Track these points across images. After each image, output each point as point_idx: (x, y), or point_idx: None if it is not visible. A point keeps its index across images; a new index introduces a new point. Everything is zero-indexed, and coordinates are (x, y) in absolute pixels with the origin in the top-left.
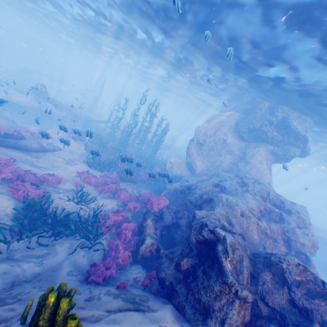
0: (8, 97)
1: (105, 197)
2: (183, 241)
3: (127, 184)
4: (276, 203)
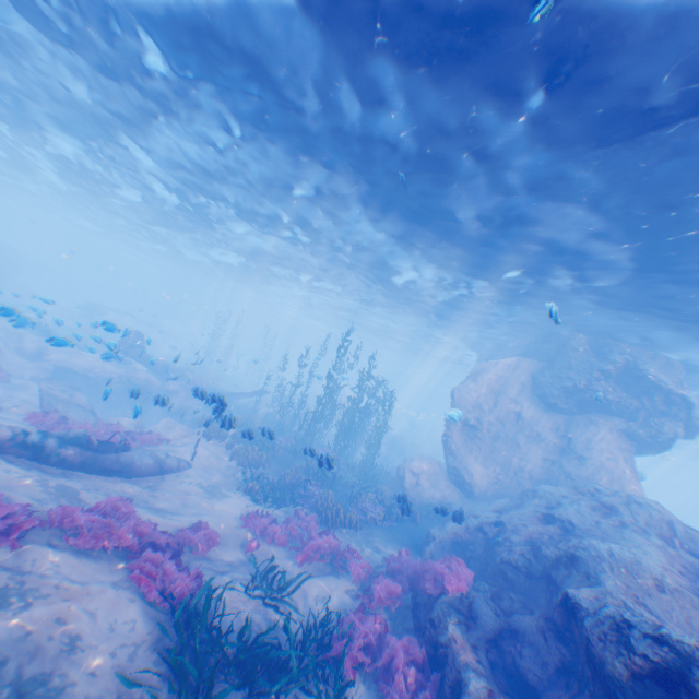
0: (67, 362)
1: (315, 574)
2: (554, 678)
3: (343, 533)
4: (695, 549)
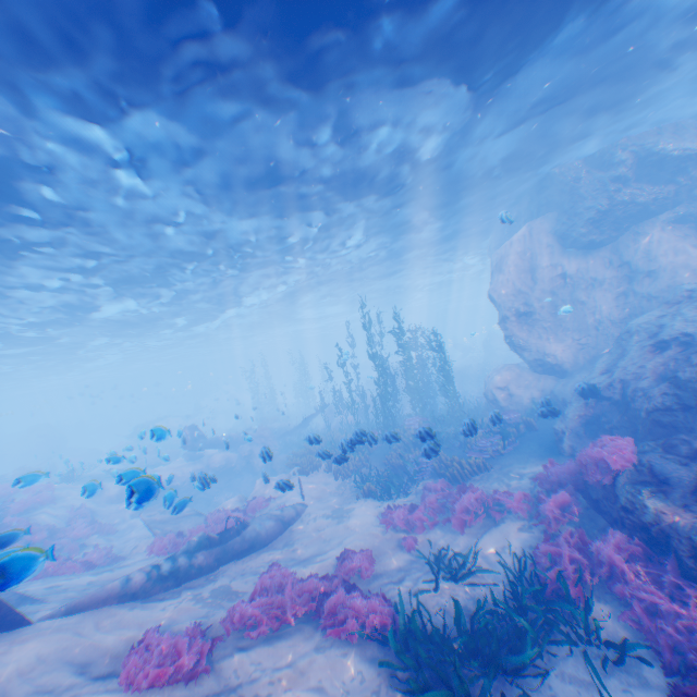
0: None
1: (481, 531)
2: None
3: (477, 479)
4: None
